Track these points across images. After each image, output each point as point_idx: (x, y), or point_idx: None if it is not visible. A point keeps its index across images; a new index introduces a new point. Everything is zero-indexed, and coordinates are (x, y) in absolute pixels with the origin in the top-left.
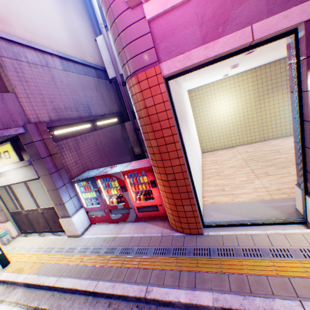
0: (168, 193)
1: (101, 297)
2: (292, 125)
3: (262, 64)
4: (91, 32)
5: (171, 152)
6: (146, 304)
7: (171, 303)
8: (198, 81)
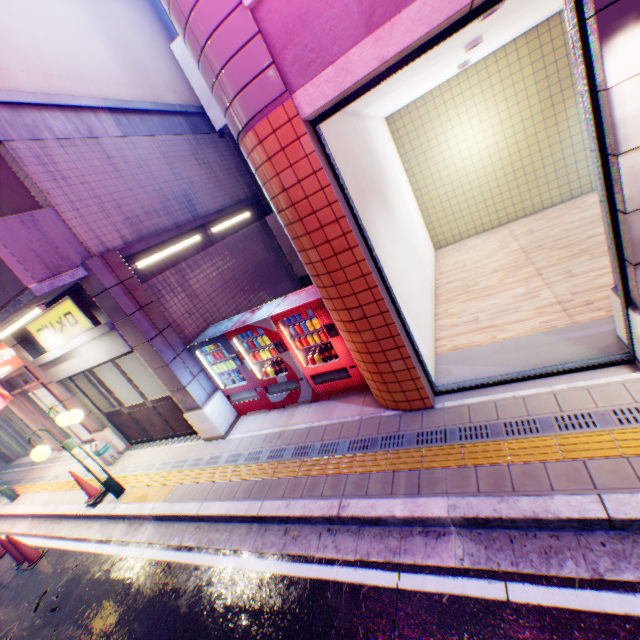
0: (359, 345)
1: (271, 522)
2: (592, 166)
3: (550, 14)
4: (158, 32)
5: (347, 268)
6: (342, 526)
7: (380, 520)
8: (399, 96)
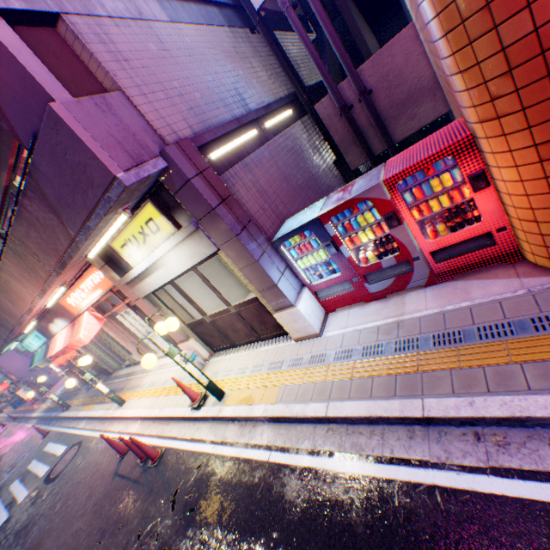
0: None
1: (444, 425)
2: None
3: None
4: None
5: None
6: None
7: None
8: None
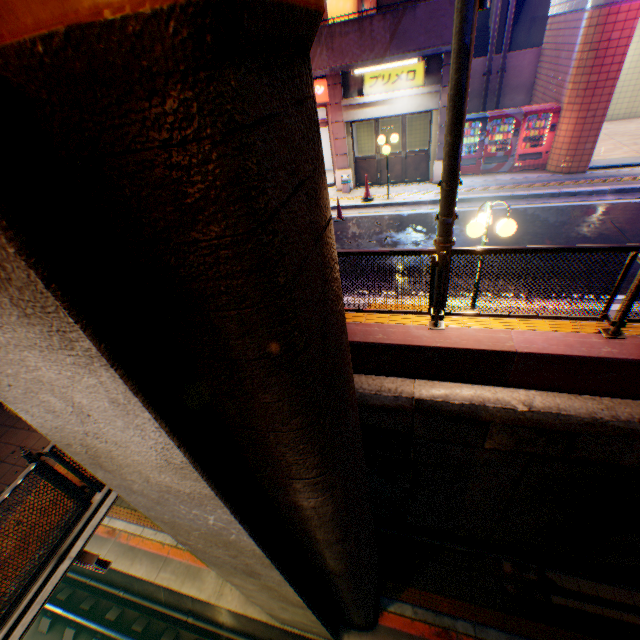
0: (575, 133)
1: (516, 200)
2: None
3: None
4: None
5: (605, 89)
6: (556, 198)
7: (577, 194)
8: None
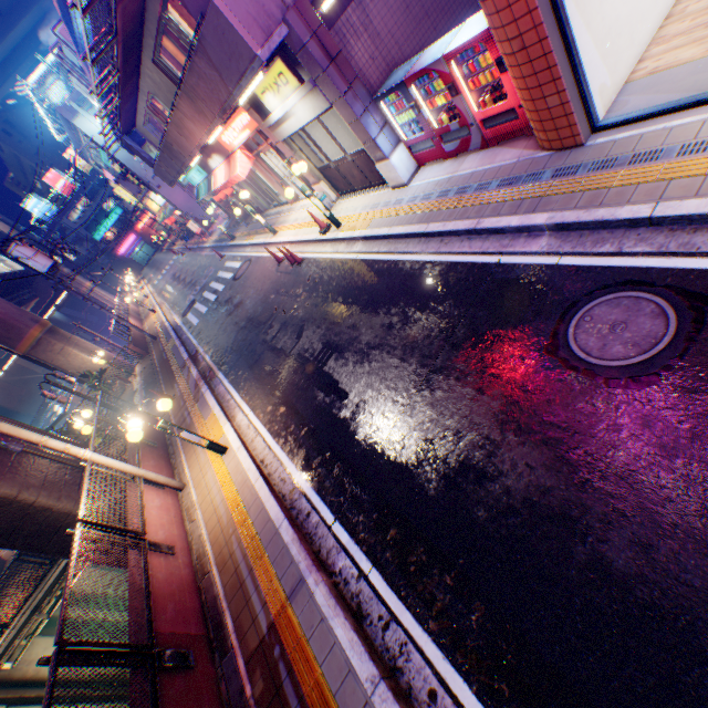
0: (518, 83)
1: (433, 238)
2: None
3: None
4: None
5: None
6: (477, 237)
7: (501, 231)
8: None
